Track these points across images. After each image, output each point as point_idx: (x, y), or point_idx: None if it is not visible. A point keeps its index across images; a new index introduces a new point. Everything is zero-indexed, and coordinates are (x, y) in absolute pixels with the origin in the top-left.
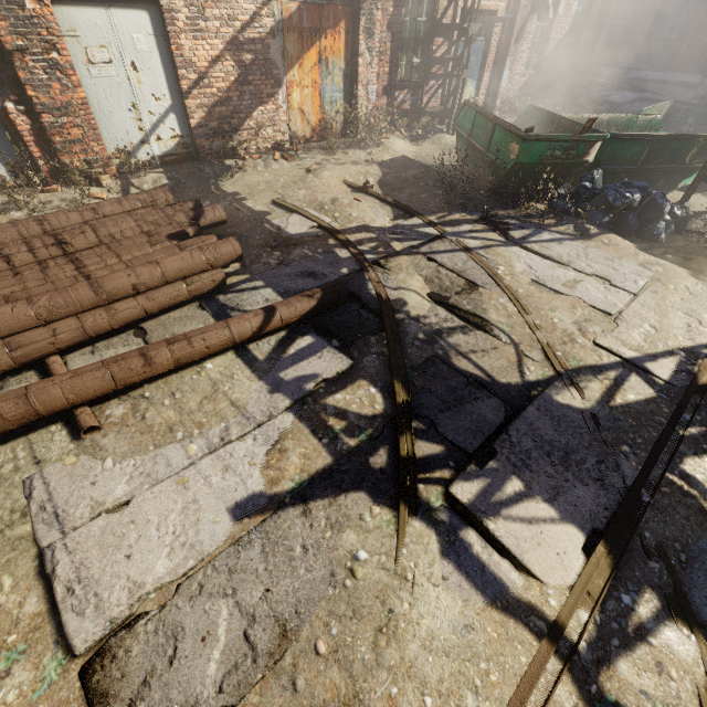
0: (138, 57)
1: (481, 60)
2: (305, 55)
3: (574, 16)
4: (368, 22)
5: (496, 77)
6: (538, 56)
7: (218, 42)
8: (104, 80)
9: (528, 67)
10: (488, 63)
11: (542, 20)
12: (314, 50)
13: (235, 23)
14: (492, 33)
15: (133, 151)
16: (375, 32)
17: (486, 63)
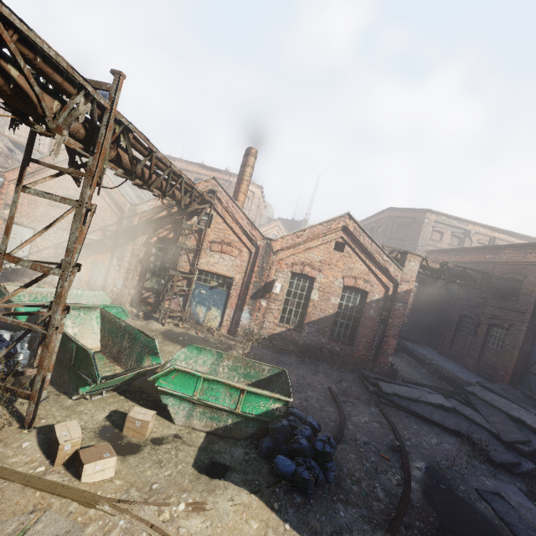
0: (25, 240)
1: (225, 300)
2: (88, 258)
3: (345, 307)
4: (120, 255)
5: (240, 314)
6: (301, 320)
7: (51, 243)
8: (11, 242)
9: (289, 323)
10: (231, 303)
11: (297, 297)
12: (92, 257)
13: (61, 240)
14: (231, 288)
15: (6, 263)
16: (124, 260)
17: (228, 303)
